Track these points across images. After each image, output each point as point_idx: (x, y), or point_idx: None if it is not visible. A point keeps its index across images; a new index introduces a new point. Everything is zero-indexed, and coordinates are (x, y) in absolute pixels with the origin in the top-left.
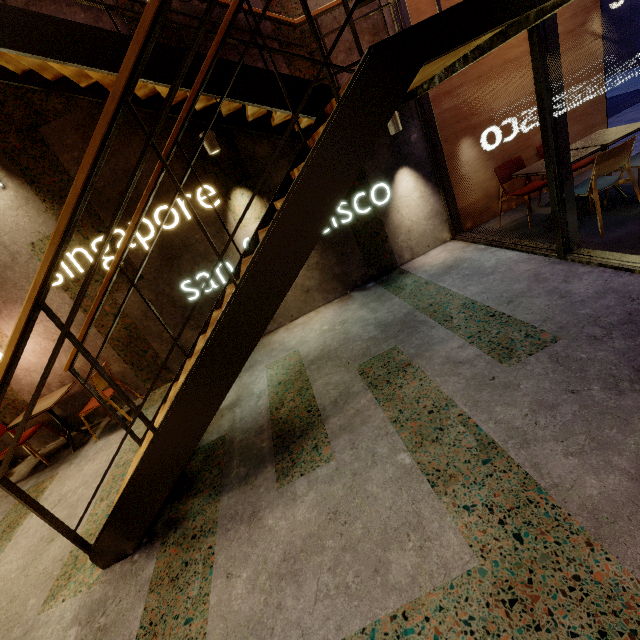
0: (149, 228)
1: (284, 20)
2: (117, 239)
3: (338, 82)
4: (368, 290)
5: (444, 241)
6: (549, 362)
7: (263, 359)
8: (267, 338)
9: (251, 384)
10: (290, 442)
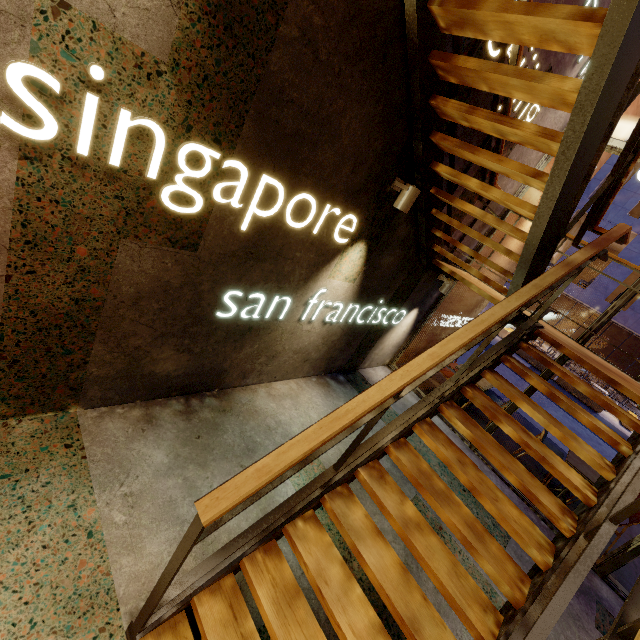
0: (273, 202)
1: (496, 175)
2: (226, 174)
3: (463, 239)
4: (344, 386)
5: (384, 364)
6: (517, 558)
7: (266, 443)
8: (246, 396)
9: (276, 493)
10: (398, 627)
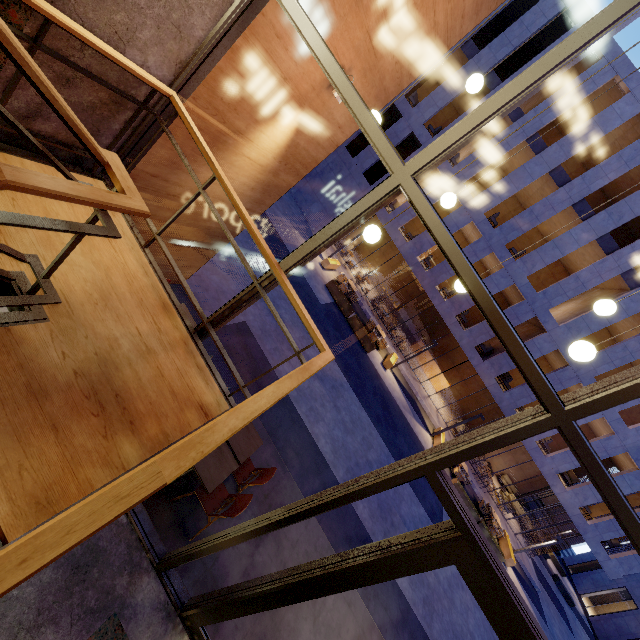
0: None
1: None
2: None
3: (5, 103)
4: None
5: None
6: None
7: None
8: None
9: None
10: None
